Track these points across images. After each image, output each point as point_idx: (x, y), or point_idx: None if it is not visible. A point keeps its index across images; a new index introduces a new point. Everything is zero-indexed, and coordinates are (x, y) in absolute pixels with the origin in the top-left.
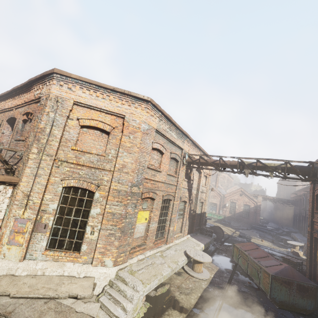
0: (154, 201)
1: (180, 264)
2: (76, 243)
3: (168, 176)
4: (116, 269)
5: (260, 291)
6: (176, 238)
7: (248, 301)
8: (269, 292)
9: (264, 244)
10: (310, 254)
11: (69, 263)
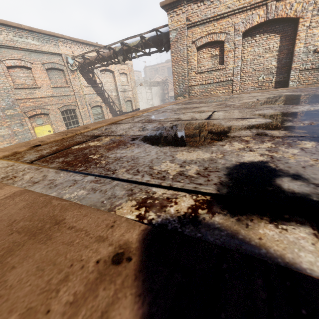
0: (49, 115)
1: None
2: None
3: (55, 88)
4: None
5: None
6: None
7: None
8: None
9: None
10: None
11: None
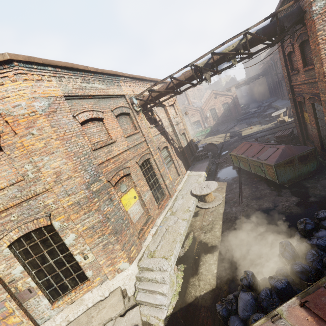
0: (131, 175)
1: (192, 208)
2: (79, 276)
3: (128, 138)
4: (135, 263)
5: (268, 181)
6: (178, 184)
7: (262, 198)
8: (277, 180)
9: (254, 130)
10: (298, 119)
11: (87, 294)
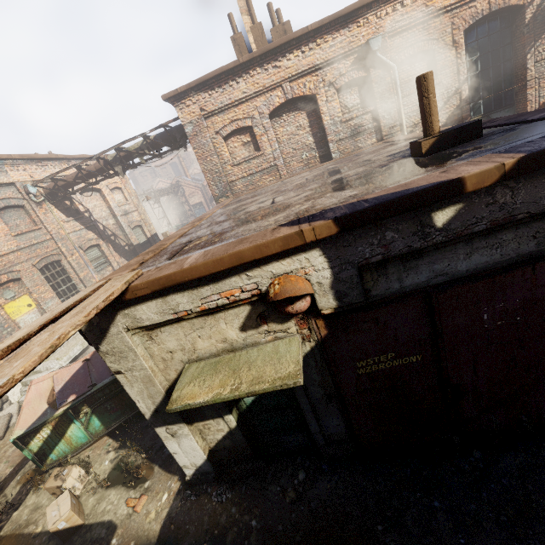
0: (22, 281)
1: None
2: None
3: (20, 236)
4: None
5: None
6: None
7: None
8: None
9: None
10: None
11: None
